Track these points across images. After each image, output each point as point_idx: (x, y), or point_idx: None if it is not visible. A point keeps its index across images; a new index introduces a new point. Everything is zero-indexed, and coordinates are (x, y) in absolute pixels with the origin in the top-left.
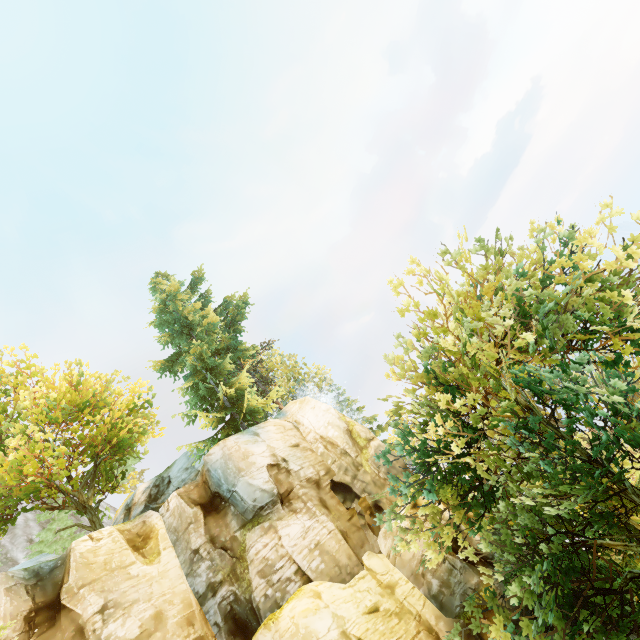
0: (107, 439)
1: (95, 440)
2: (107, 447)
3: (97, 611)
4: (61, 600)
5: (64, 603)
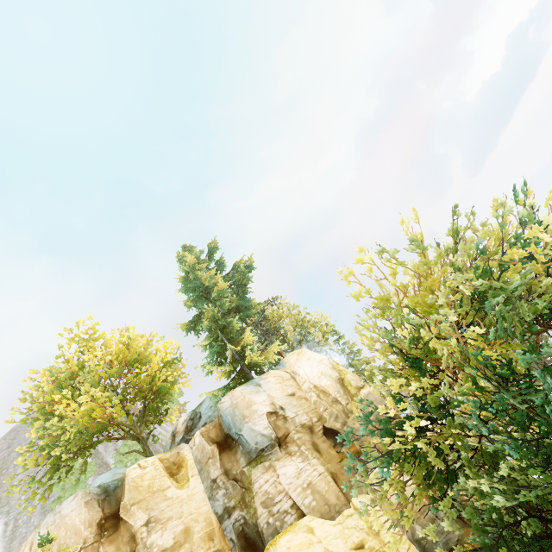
0: (149, 388)
1: (142, 388)
2: (150, 394)
3: (143, 524)
4: (119, 513)
5: (122, 516)
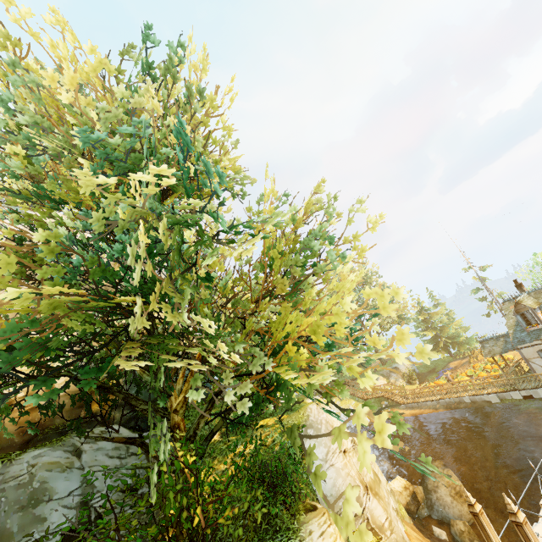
0: None
1: None
2: None
3: None
4: None
5: None
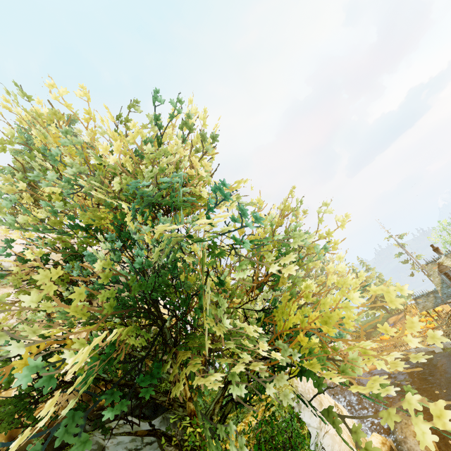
0: None
1: None
2: None
3: None
4: None
5: None
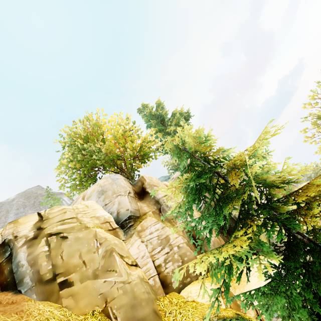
0: (141, 149)
1: (133, 152)
2: (141, 153)
3: (164, 196)
4: (147, 188)
5: (148, 189)
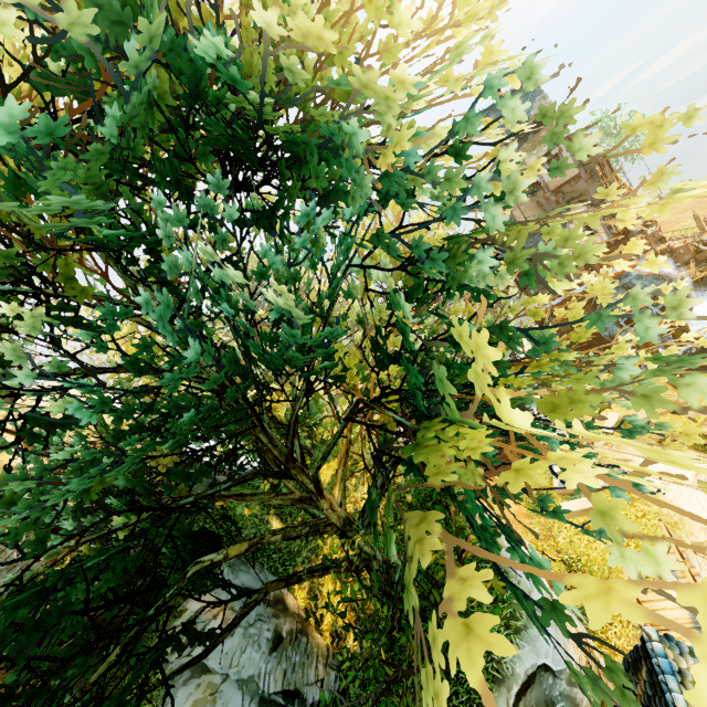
0: None
1: None
2: None
3: None
4: None
5: None
